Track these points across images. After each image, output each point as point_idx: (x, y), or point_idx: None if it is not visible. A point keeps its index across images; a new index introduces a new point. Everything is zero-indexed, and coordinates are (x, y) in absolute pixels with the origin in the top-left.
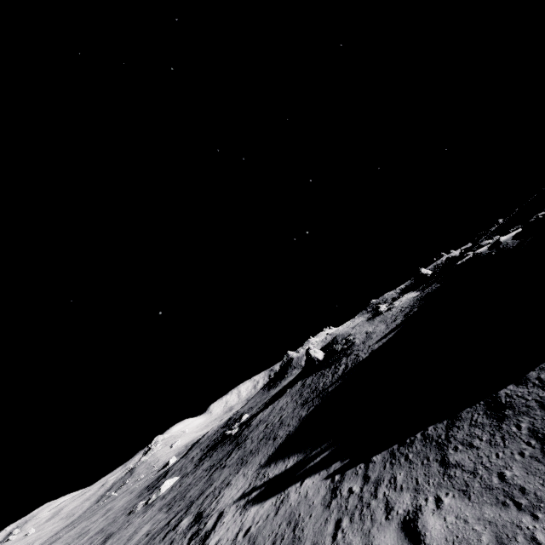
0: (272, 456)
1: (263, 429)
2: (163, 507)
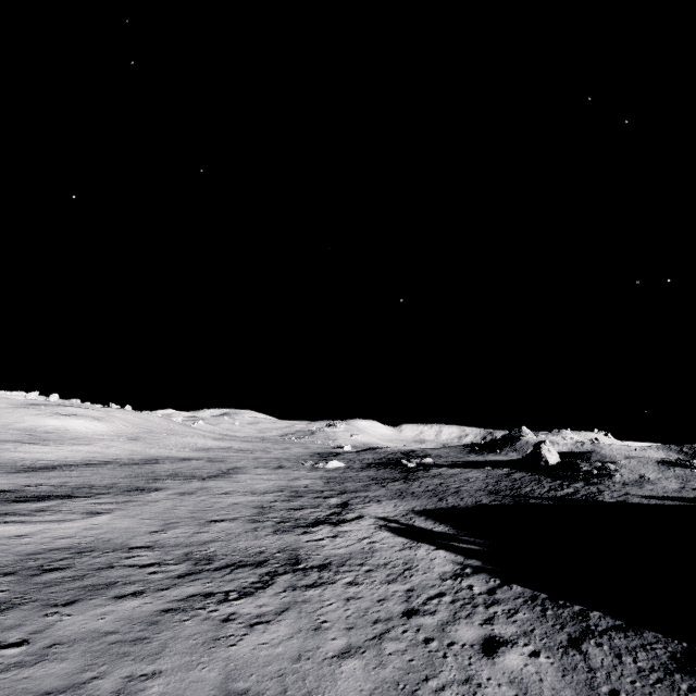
0: (428, 510)
1: (436, 484)
2: (324, 477)
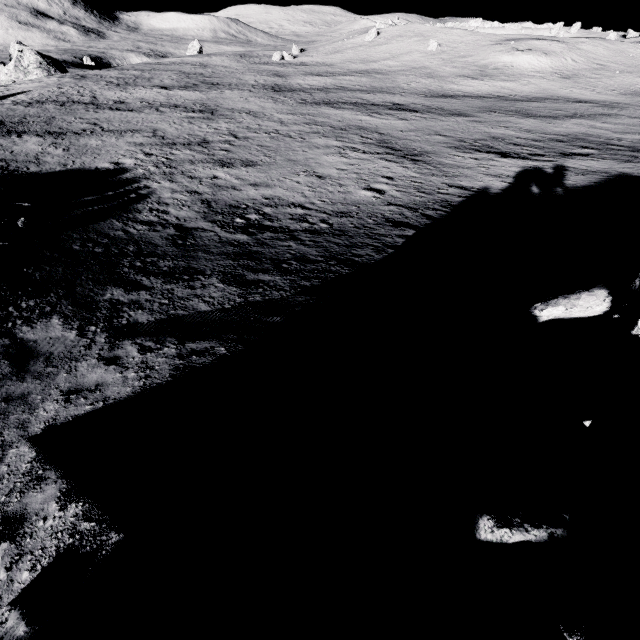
0: None
1: None
2: None
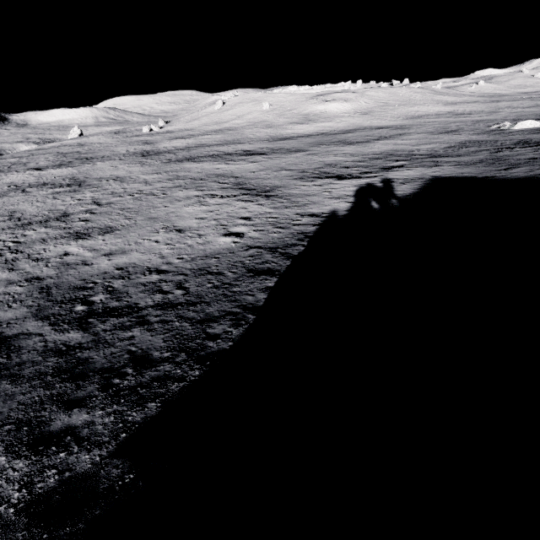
0: (449, 178)
1: None
2: (463, 142)
